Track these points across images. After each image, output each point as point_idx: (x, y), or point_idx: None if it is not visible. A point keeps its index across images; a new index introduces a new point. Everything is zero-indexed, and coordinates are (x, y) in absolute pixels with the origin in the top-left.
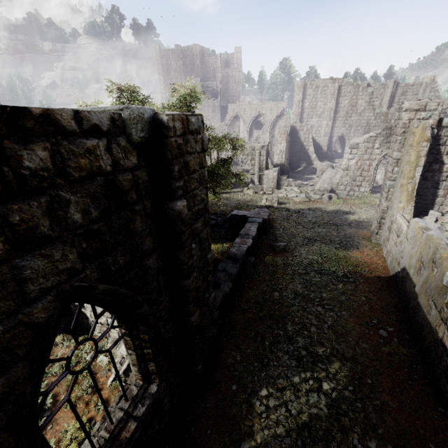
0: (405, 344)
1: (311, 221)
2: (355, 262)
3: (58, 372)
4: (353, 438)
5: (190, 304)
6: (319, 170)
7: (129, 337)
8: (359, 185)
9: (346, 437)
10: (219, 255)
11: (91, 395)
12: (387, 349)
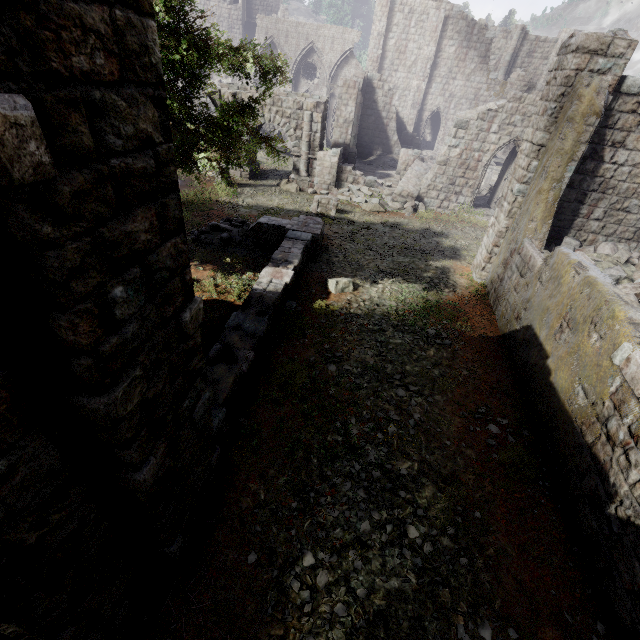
0: (525, 446)
1: (387, 244)
2: (453, 312)
3: None
4: (458, 627)
5: (126, 448)
6: (402, 162)
7: None
8: (458, 193)
9: (446, 625)
10: (233, 295)
11: None
12: (502, 457)
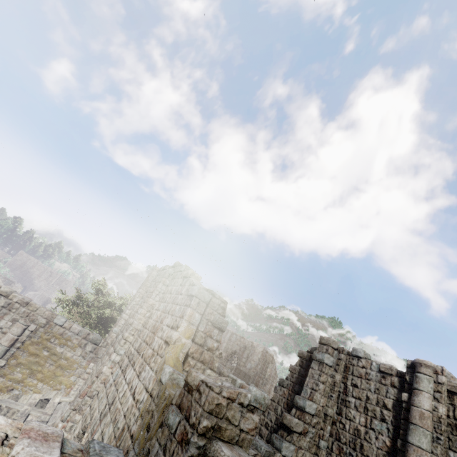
0: None
1: None
2: None
3: None
4: None
5: None
6: None
7: None
8: None
9: None
10: None
11: None
12: None
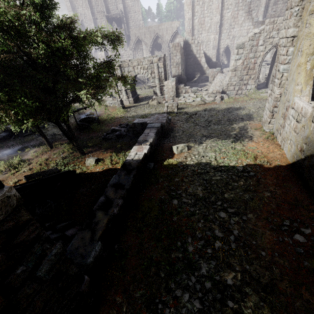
0: None
1: (207, 120)
2: (253, 153)
3: None
4: None
5: None
6: (211, 76)
7: None
8: (246, 84)
9: None
10: (120, 164)
11: None
12: (312, 265)
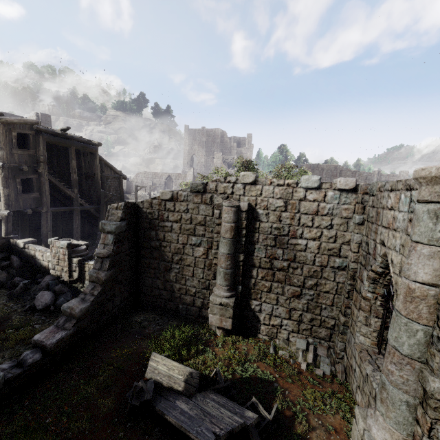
0: None
1: None
2: None
3: (255, 359)
4: None
5: None
6: None
7: (383, 307)
8: None
9: None
10: None
11: (298, 375)
12: None
